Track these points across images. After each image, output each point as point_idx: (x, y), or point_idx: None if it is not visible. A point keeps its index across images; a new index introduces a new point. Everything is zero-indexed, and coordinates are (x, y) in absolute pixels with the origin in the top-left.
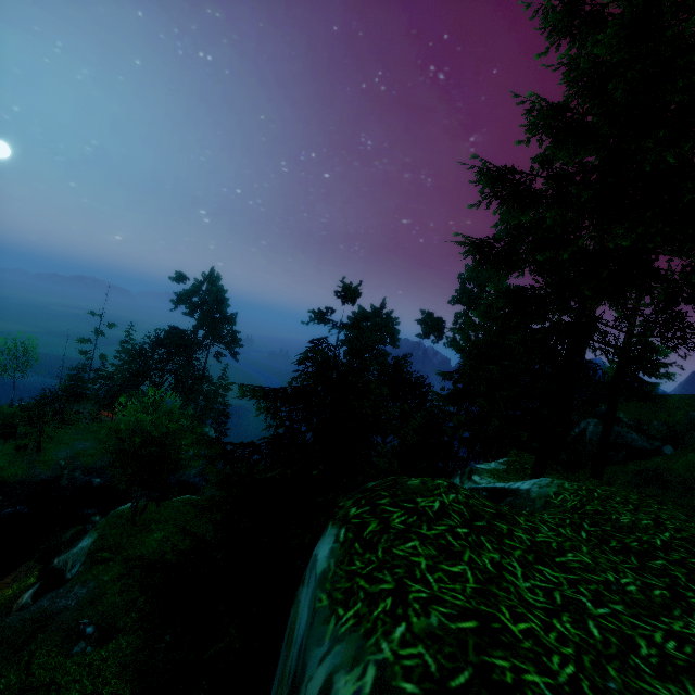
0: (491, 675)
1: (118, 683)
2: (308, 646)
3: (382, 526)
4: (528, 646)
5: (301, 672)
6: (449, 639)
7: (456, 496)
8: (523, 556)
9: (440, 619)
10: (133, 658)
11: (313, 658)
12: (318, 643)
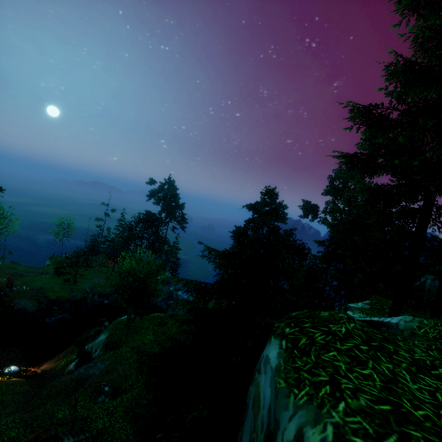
0: (411, 440)
1: (123, 422)
2: (278, 410)
3: (310, 340)
4: (429, 425)
5: (275, 425)
6: (376, 414)
7: (355, 325)
8: (408, 367)
9: (366, 402)
10: (130, 408)
11: (283, 417)
12: (285, 408)
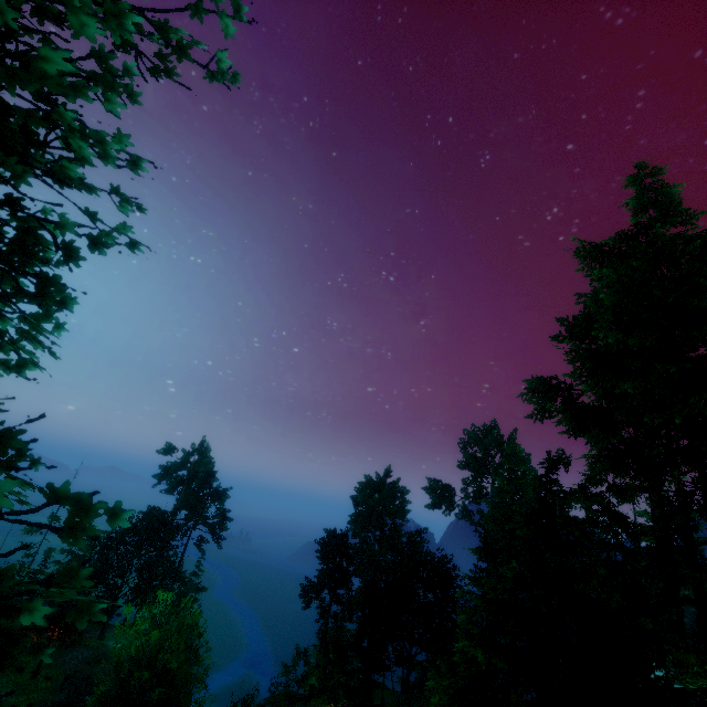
0: None
1: None
2: None
3: None
4: None
5: None
6: None
7: None
8: None
9: None
10: None
11: None
12: None
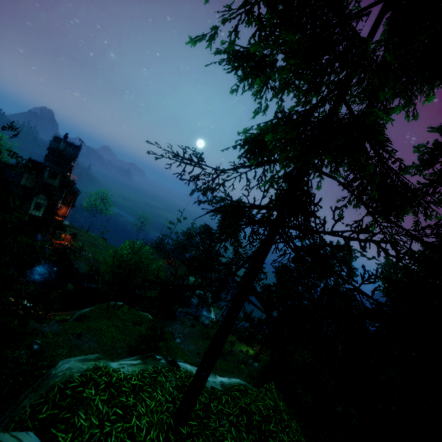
0: None
1: None
2: None
3: None
4: None
5: None
6: None
7: None
8: None
9: None
10: None
11: None
12: None
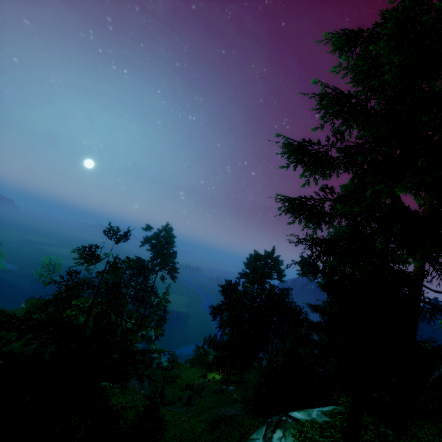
0: None
1: None
2: None
3: None
4: None
5: None
6: None
7: None
8: None
9: None
10: None
11: None
12: None
